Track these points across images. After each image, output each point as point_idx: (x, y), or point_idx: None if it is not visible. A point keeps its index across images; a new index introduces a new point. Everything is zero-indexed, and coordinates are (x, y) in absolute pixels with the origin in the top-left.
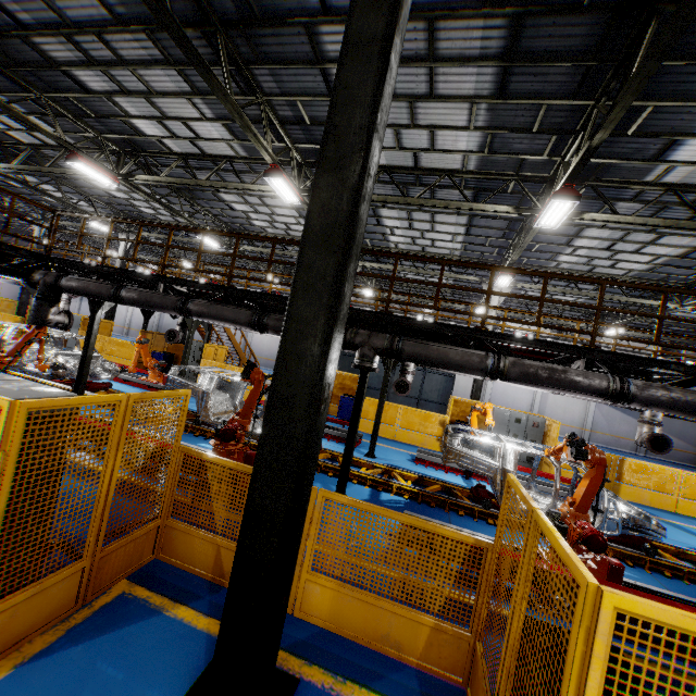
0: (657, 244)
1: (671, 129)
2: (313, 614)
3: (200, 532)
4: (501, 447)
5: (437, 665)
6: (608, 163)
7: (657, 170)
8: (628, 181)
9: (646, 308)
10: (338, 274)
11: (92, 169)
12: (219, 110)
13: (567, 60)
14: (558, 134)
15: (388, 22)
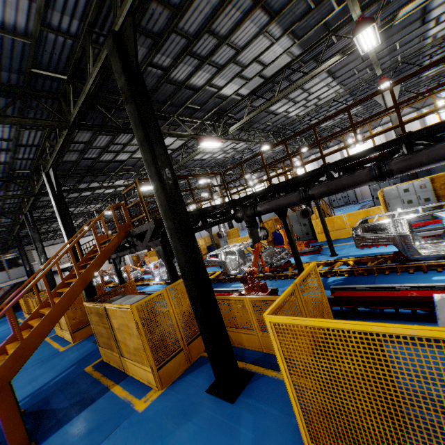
0: None
1: None
2: None
3: None
4: None
5: None
6: None
7: None
8: None
9: None
10: None
11: (210, 141)
12: (287, 21)
13: None
14: None
15: None
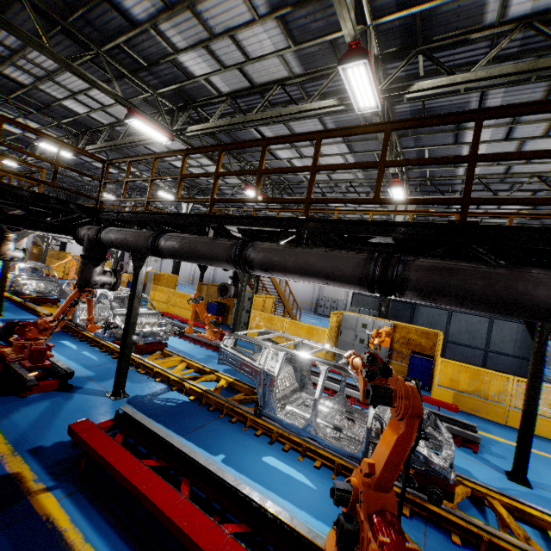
0: None
1: None
2: None
3: None
4: None
5: None
6: None
7: None
8: None
9: None
10: None
11: (148, 124)
12: None
13: None
14: None
15: None
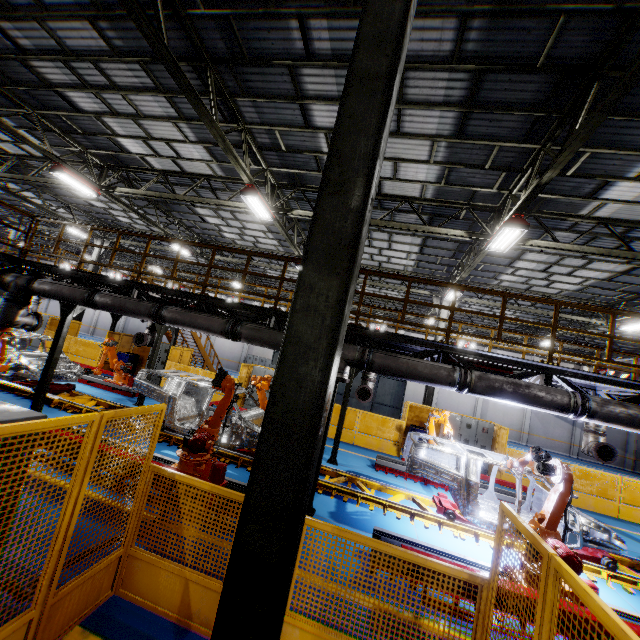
0: (587, 268)
1: (604, 172)
2: None
3: (167, 563)
4: (464, 457)
5: None
6: (549, 198)
7: (591, 205)
8: (565, 213)
9: (574, 323)
10: (342, 296)
11: (76, 179)
12: (201, 134)
13: (519, 110)
14: (507, 171)
15: (392, 60)
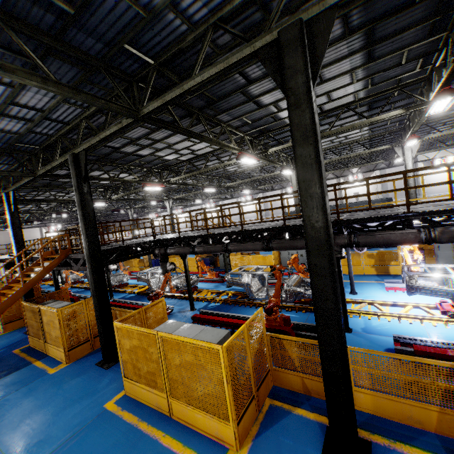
0: None
1: None
2: (364, 407)
3: (290, 371)
4: (450, 277)
5: (447, 431)
6: None
7: None
8: None
9: None
10: (331, 267)
11: (153, 187)
12: None
13: (414, 27)
14: (423, 57)
15: (314, 146)
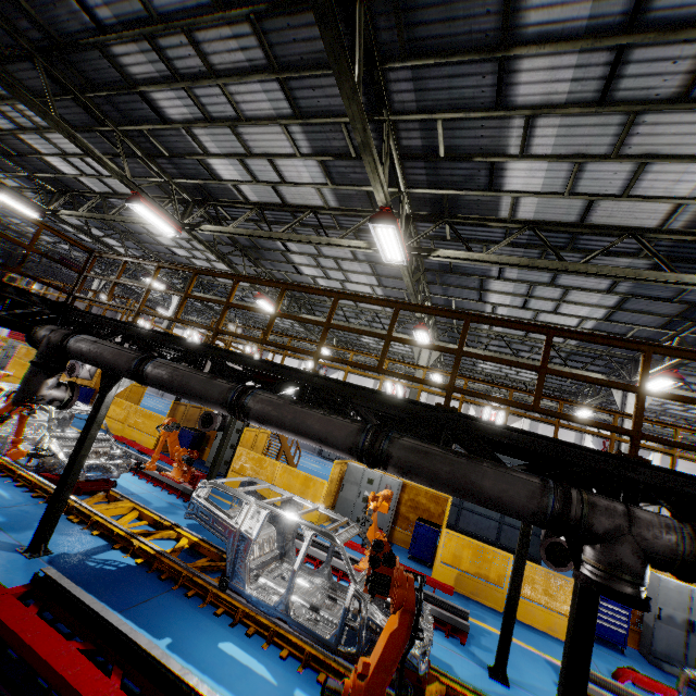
0: None
1: None
2: None
3: None
4: None
5: None
6: None
7: None
8: None
9: None
10: None
11: (154, 213)
12: (319, 141)
13: None
14: None
15: None
